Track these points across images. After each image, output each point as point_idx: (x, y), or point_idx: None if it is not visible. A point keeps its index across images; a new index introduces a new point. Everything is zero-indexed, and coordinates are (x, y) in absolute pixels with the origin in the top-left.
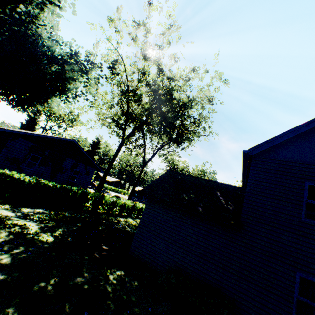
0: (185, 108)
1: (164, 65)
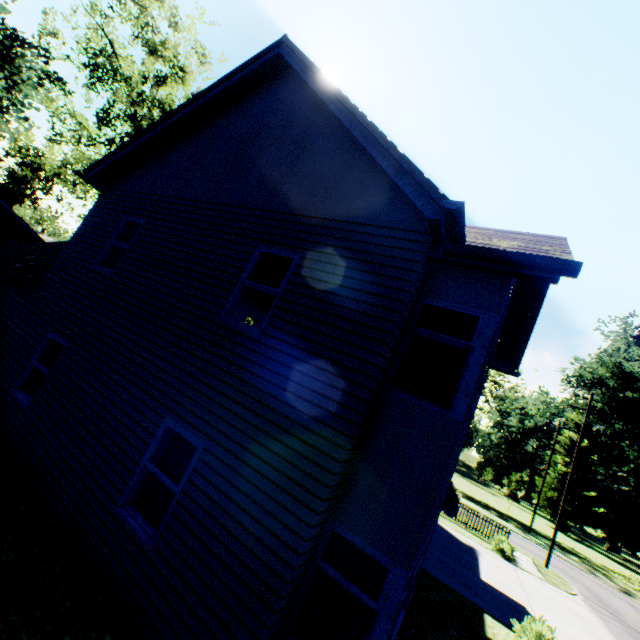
0: None
1: (184, 69)
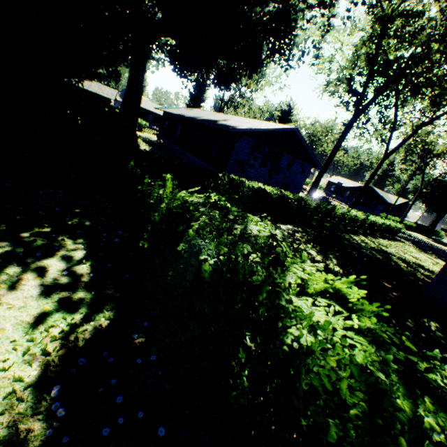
0: None
1: None
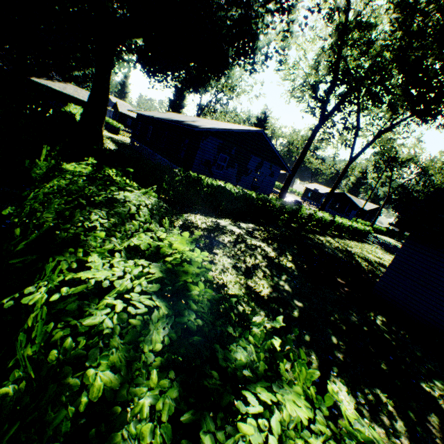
0: None
1: None
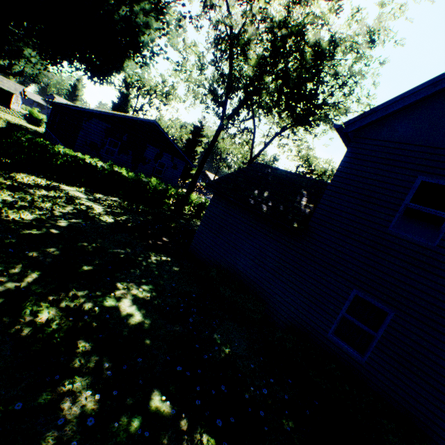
0: (322, 59)
1: None
